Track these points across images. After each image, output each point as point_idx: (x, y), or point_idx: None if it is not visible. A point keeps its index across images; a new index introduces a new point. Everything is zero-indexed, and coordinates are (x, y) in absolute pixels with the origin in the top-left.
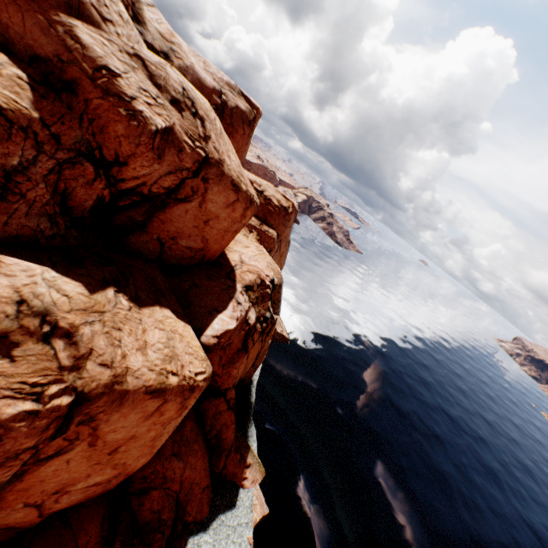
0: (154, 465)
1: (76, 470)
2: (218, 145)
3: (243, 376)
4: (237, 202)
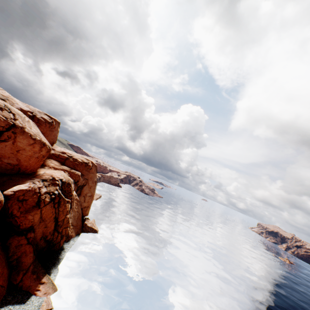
0: None
1: None
2: (23, 123)
3: (49, 236)
4: (35, 144)
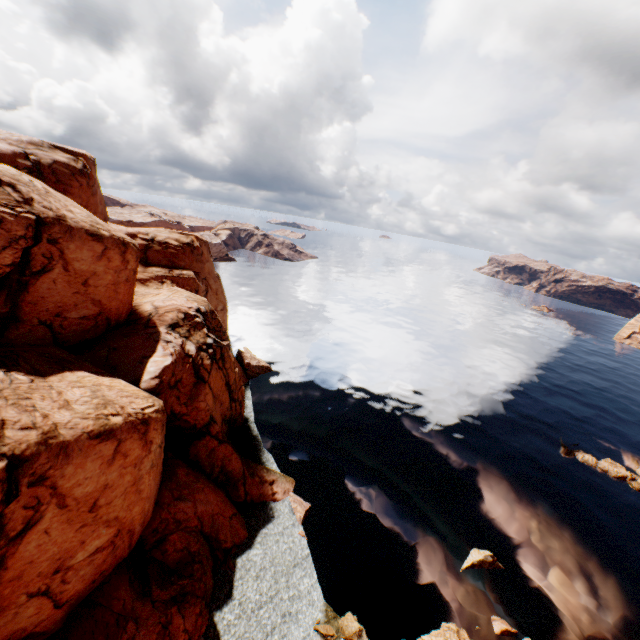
0: (159, 516)
1: (64, 540)
2: (48, 204)
3: (228, 414)
4: (108, 250)
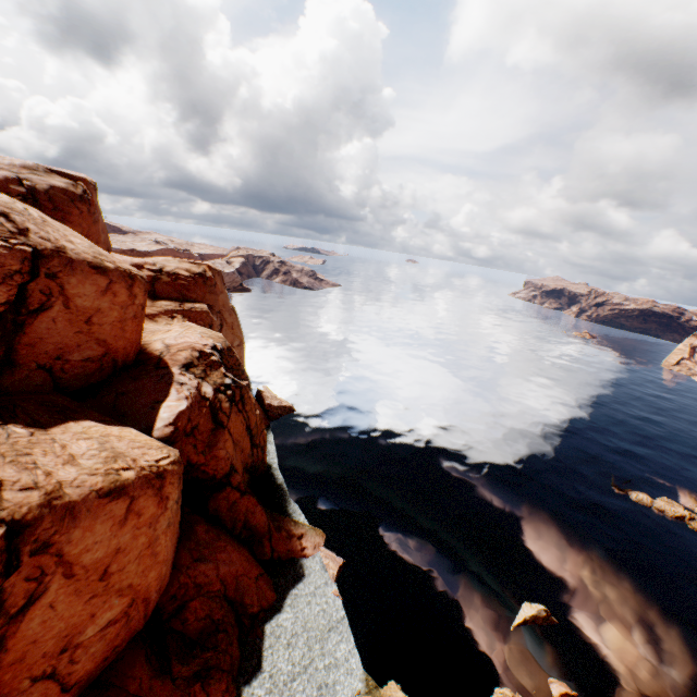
0: (178, 580)
1: (71, 614)
2: (46, 234)
3: (249, 461)
4: (113, 284)
